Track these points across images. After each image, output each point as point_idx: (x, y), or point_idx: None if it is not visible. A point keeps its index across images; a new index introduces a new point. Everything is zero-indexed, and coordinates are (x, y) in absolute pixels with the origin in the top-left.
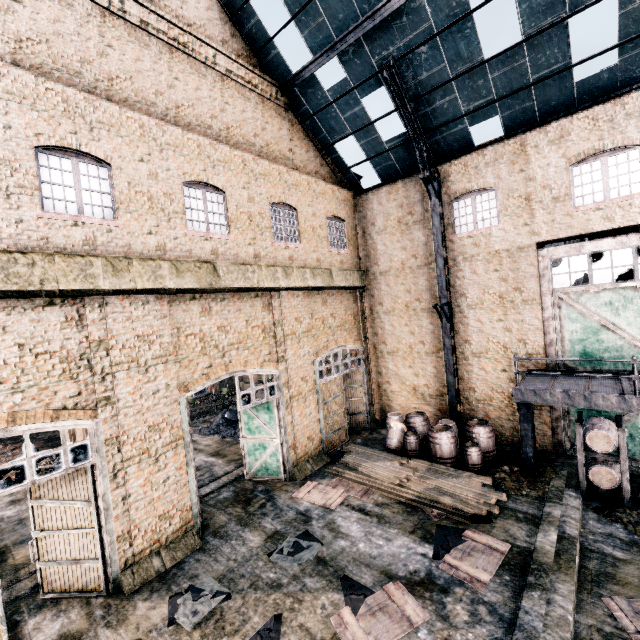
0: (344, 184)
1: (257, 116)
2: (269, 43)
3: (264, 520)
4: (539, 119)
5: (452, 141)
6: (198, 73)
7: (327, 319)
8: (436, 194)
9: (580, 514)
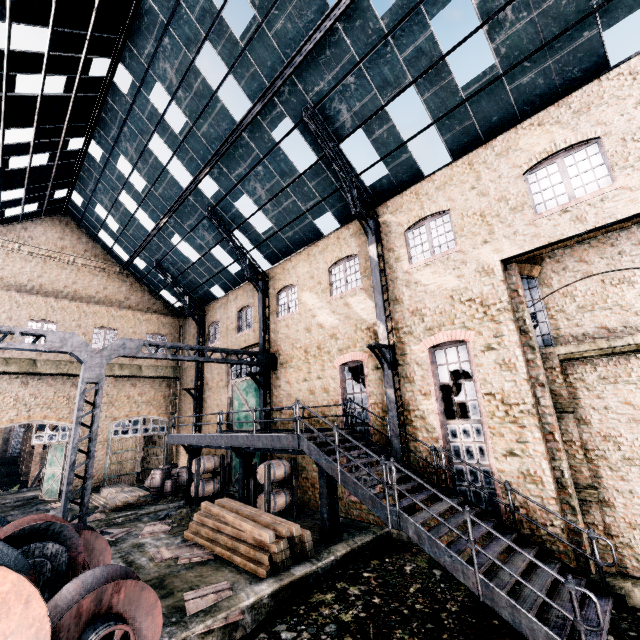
0: (175, 313)
1: (102, 283)
2: (112, 250)
3: (14, 511)
4: (234, 287)
5: (208, 295)
6: (62, 268)
7: (133, 397)
8: (198, 323)
9: (165, 508)
